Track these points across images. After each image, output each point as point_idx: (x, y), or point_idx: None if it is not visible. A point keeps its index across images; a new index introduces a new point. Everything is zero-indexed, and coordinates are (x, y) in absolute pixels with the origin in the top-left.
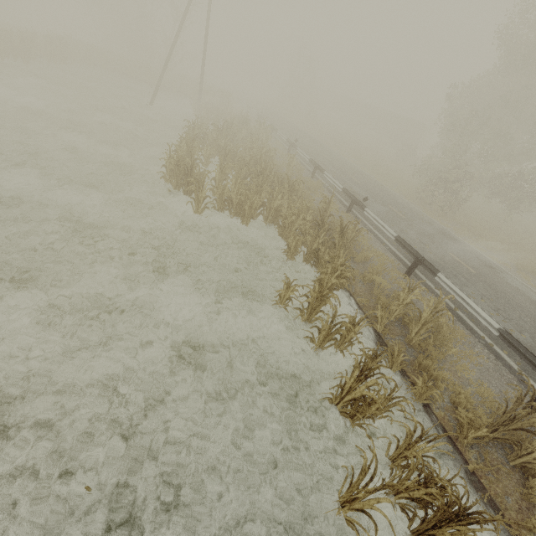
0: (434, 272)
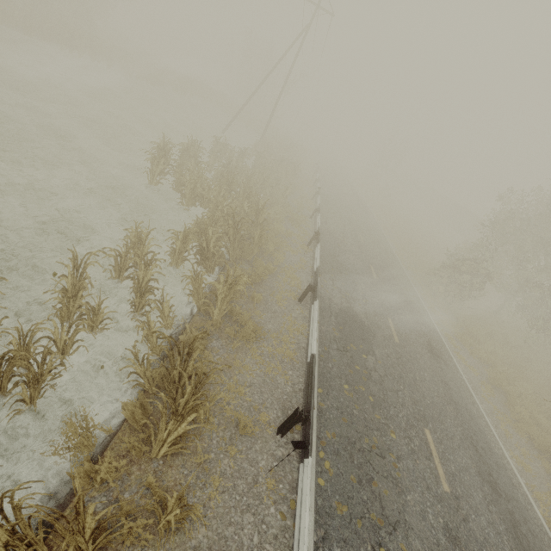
0: (314, 299)
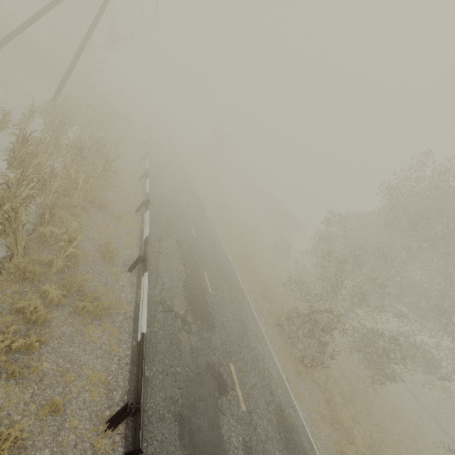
0: None
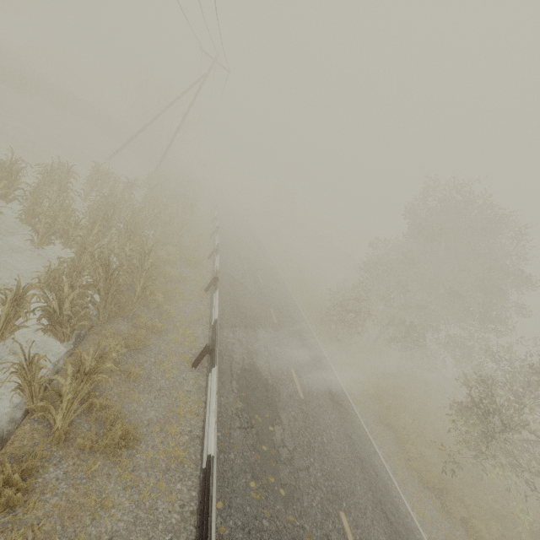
0: (212, 365)
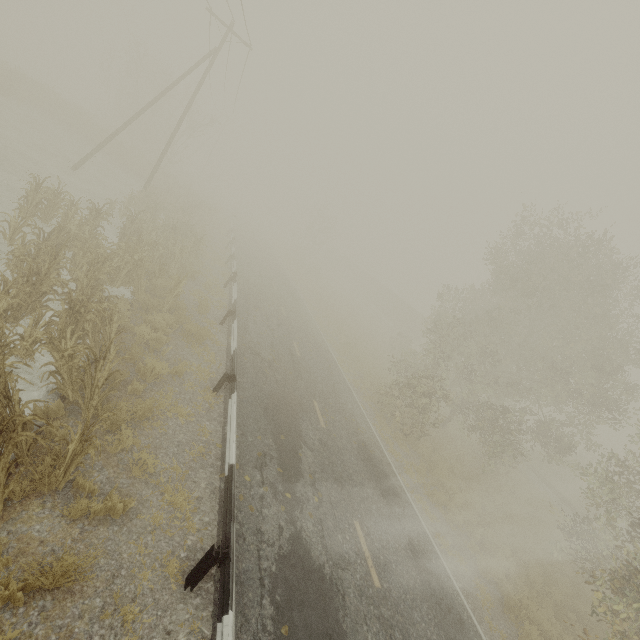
0: (223, 606)
